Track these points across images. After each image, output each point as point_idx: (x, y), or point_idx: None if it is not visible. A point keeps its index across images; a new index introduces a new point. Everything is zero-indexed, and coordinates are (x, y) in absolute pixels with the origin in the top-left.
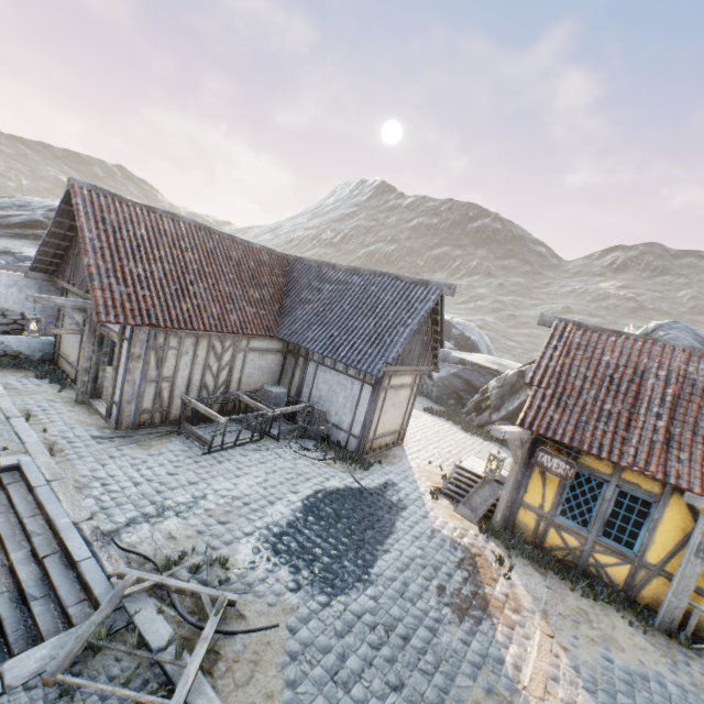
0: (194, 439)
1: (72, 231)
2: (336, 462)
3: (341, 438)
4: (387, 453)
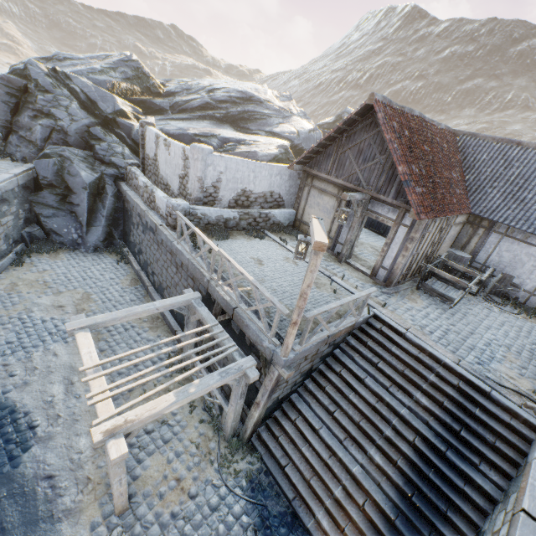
0: (434, 295)
1: (339, 134)
2: (530, 317)
3: (519, 296)
4: None
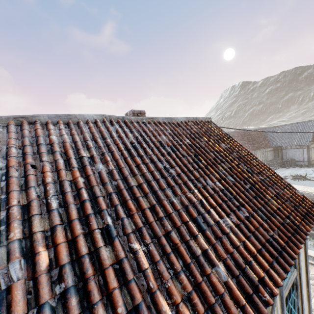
0: None
1: None
2: (304, 167)
3: (301, 163)
4: None
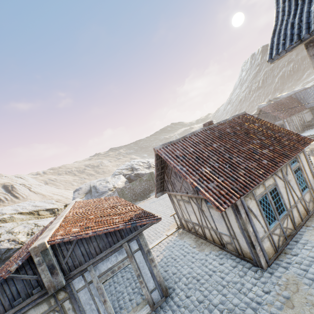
0: (308, 129)
1: (258, 117)
2: None
3: None
4: None
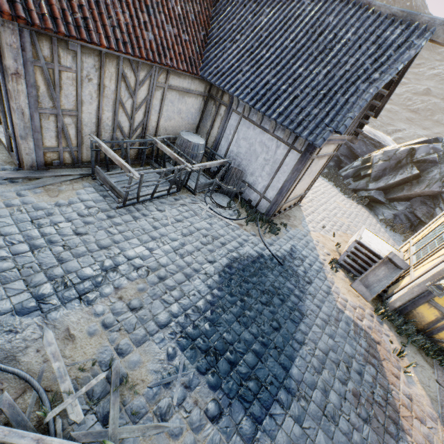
0: (108, 188)
1: None
2: (247, 224)
3: (253, 198)
4: (289, 214)
